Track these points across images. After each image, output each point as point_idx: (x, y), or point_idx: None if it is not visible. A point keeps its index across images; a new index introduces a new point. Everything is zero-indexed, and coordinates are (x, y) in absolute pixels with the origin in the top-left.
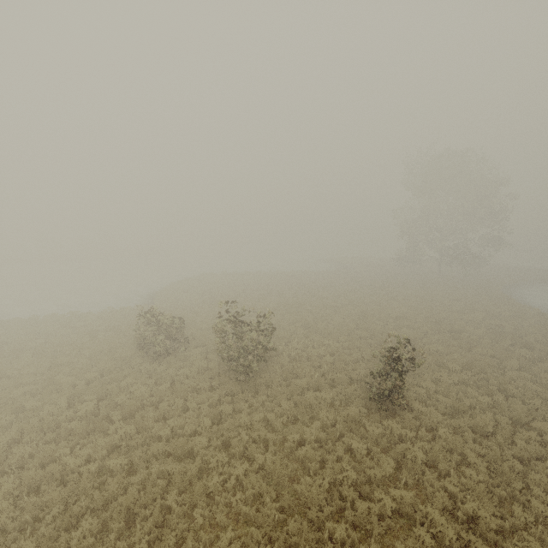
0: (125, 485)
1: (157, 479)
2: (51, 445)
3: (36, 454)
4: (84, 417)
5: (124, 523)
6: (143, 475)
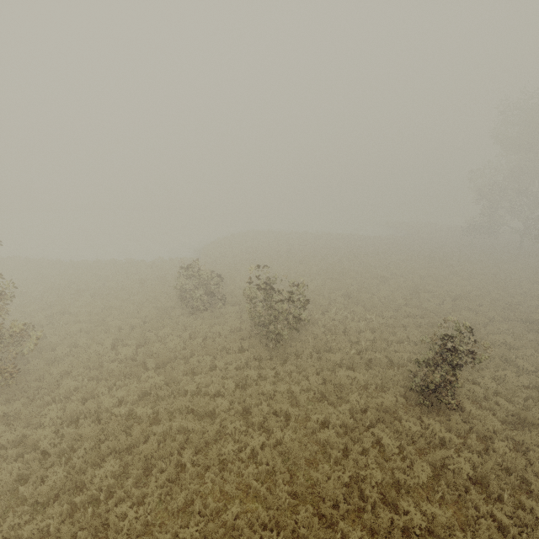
0: (149, 433)
1: (177, 433)
2: (93, 382)
3: (80, 388)
4: (124, 360)
5: (142, 471)
6: (165, 427)
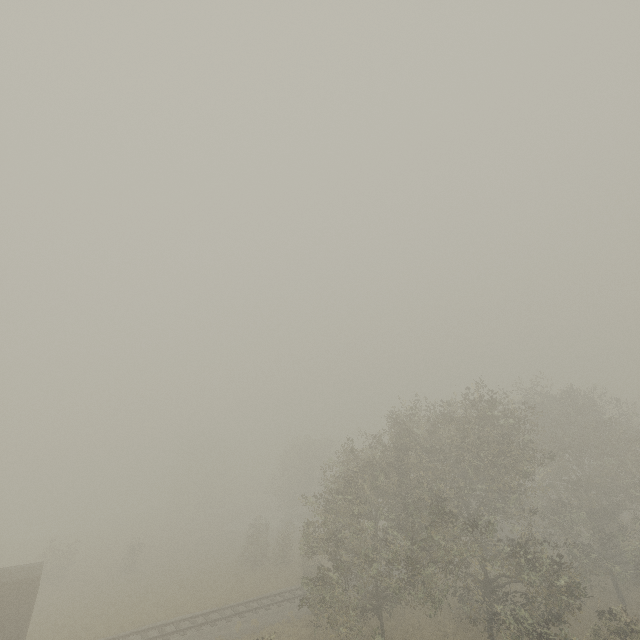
0: None
1: None
2: None
3: None
4: None
5: None
6: None
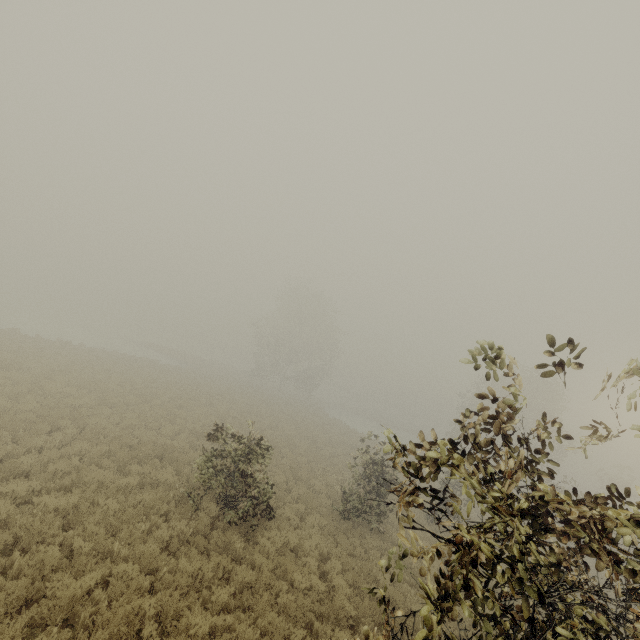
0: None
1: None
2: None
3: None
4: None
5: None
6: None
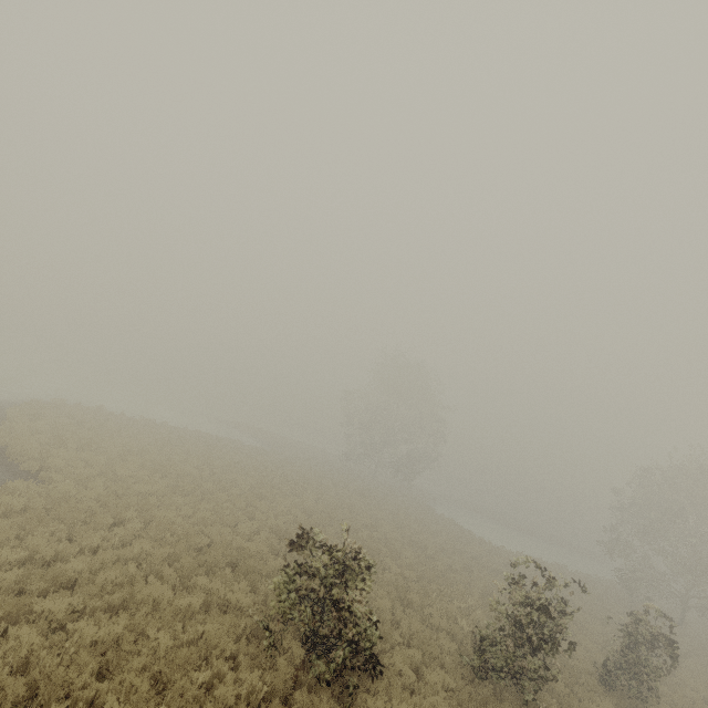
0: None
1: None
2: None
3: None
4: None
5: None
6: None
